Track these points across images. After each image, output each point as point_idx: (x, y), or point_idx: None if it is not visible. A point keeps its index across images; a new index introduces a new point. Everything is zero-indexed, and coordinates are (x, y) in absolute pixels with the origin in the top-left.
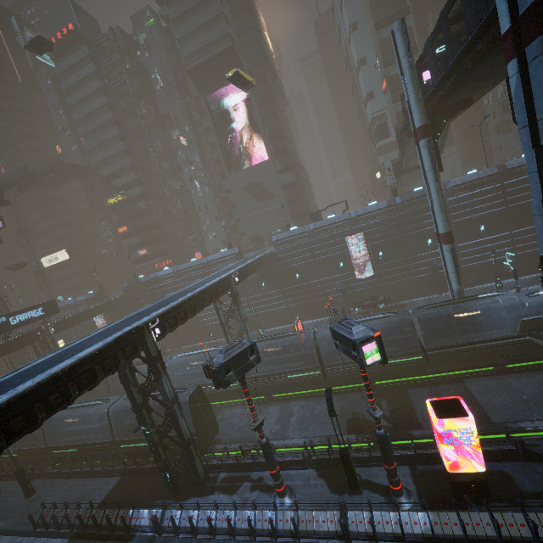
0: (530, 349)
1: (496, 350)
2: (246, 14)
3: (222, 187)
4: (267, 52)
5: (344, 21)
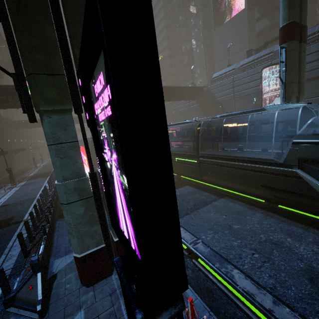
0: (298, 190)
1: (255, 176)
2: None
3: (213, 44)
4: None
5: None
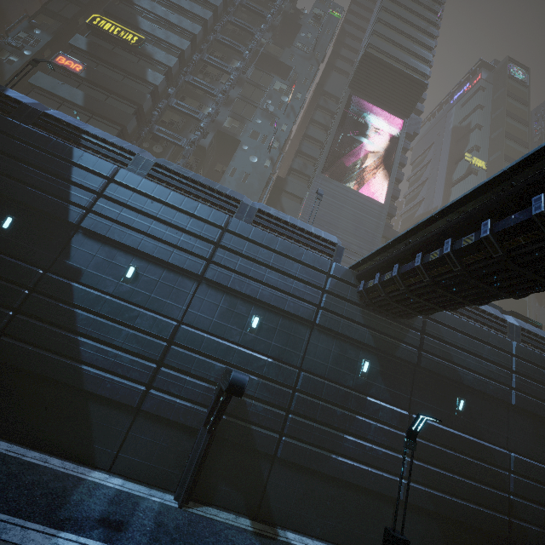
0: None
1: None
2: None
3: (284, 184)
4: None
5: (450, 192)
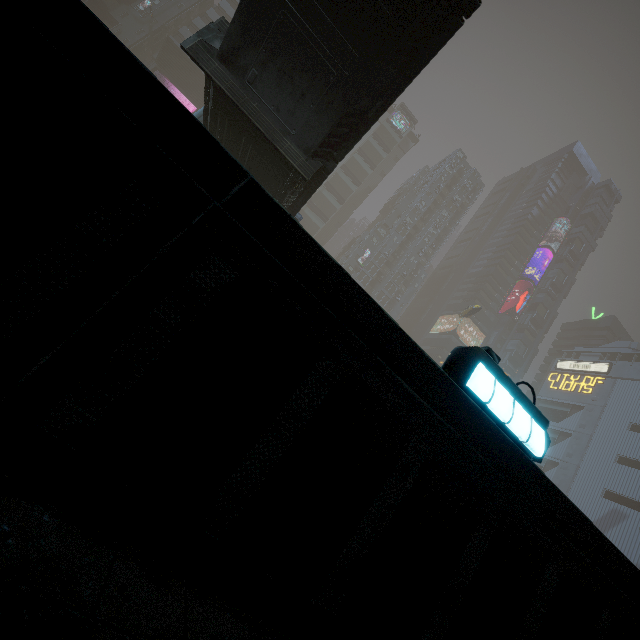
0: None
1: None
2: None
3: None
4: None
5: None
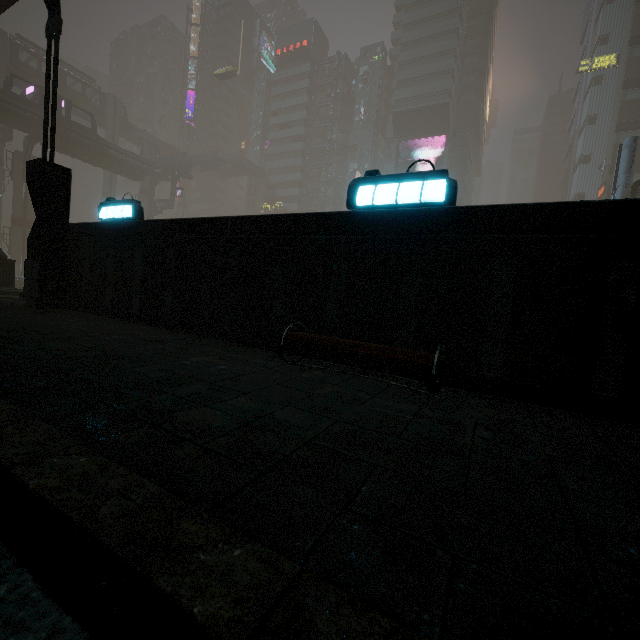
0: None
1: None
2: (475, 76)
3: None
4: (481, 117)
5: (582, 110)
